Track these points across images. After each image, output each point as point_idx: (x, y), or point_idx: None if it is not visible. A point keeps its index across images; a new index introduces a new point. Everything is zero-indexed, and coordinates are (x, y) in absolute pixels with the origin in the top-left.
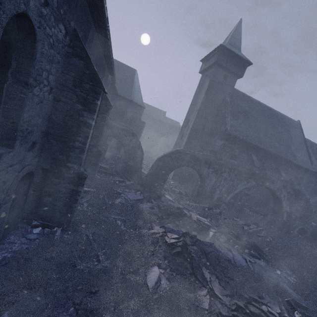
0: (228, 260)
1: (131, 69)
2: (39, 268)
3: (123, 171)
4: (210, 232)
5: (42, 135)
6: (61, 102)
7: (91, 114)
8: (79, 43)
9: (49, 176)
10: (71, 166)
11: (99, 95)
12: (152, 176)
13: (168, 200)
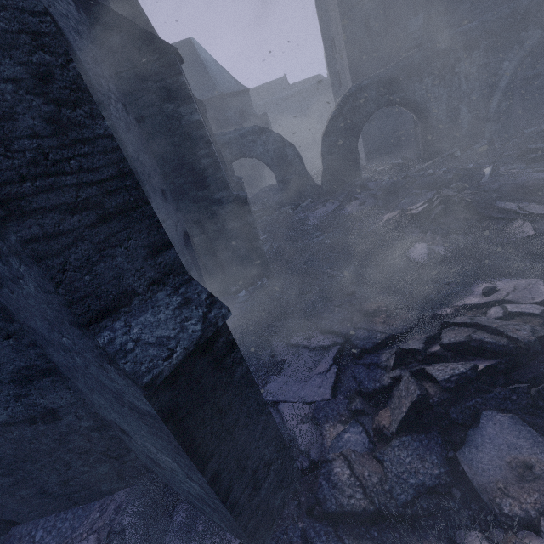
0: (543, 179)
1: (183, 43)
2: (273, 304)
3: (286, 196)
4: (484, 169)
5: (163, 181)
6: (147, 119)
7: (190, 105)
8: (97, 8)
9: (207, 226)
10: (219, 197)
11: (177, 66)
12: (332, 168)
13: (380, 183)
